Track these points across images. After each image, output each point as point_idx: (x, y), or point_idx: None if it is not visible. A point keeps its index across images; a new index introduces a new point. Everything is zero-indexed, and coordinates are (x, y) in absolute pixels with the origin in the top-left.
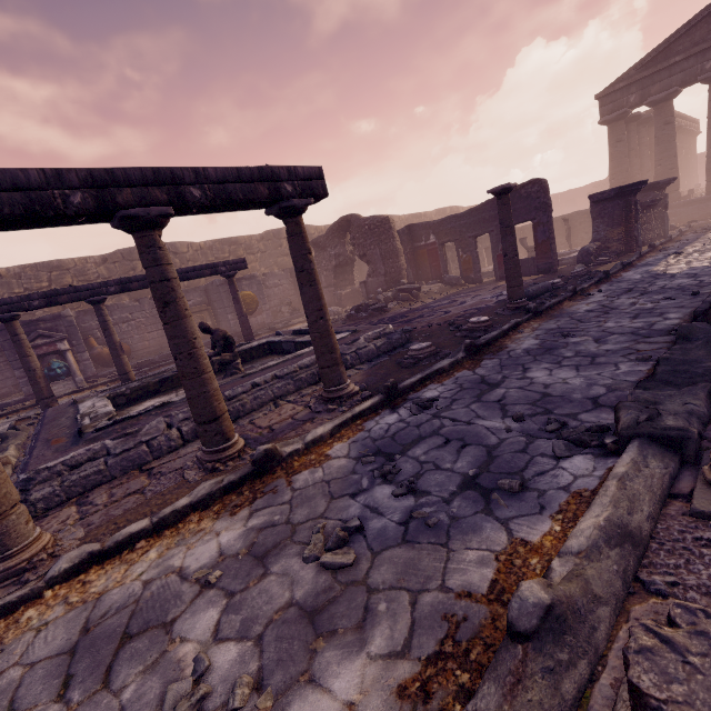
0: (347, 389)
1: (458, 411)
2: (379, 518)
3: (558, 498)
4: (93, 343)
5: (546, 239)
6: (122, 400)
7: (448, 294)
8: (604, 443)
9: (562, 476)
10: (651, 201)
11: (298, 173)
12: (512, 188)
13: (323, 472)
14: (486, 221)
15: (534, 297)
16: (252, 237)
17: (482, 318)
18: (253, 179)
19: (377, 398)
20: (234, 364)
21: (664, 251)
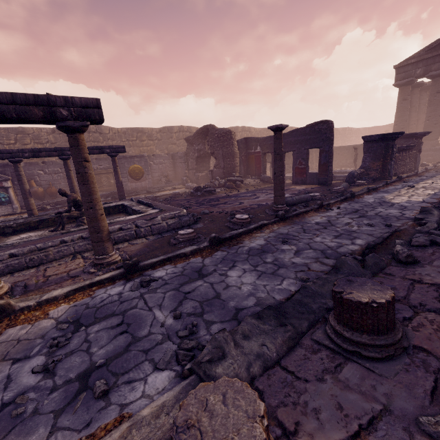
0: (108, 259)
1: (156, 295)
2: (0, 392)
3: (108, 416)
4: (33, 184)
5: (326, 162)
6: (10, 230)
7: (257, 188)
8: (185, 367)
9: (137, 390)
10: (406, 146)
11: (75, 102)
12: (284, 128)
13: (28, 330)
14: (291, 143)
15: (296, 203)
16: (153, 129)
17: (244, 216)
18: (28, 103)
19: (118, 271)
20: (81, 219)
21: (405, 183)
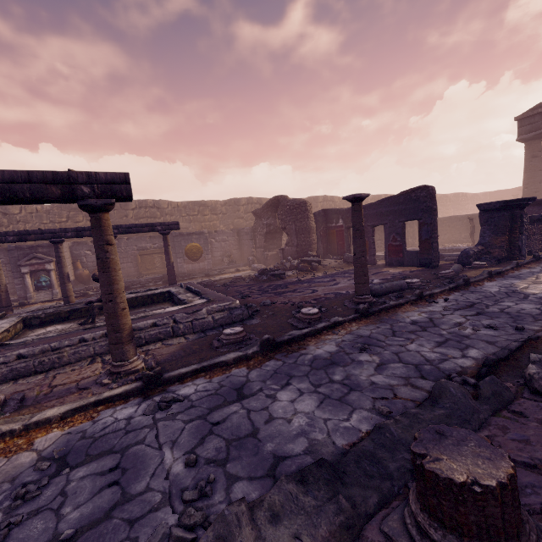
0: (127, 366)
1: (173, 425)
2: None
3: None
4: (79, 266)
5: (428, 237)
6: (37, 321)
7: (338, 271)
8: None
9: None
10: (541, 215)
11: (99, 178)
12: (364, 197)
13: (0, 467)
14: (382, 215)
15: (387, 293)
16: (218, 202)
17: (312, 310)
18: (46, 181)
19: (134, 385)
20: None
21: None
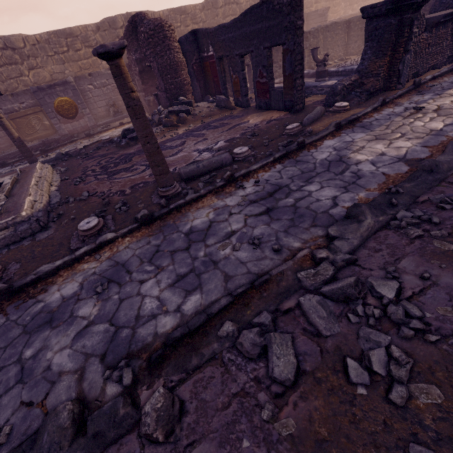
0: None
1: None
2: None
3: None
4: None
5: (292, 72)
6: None
7: (202, 125)
8: None
9: None
10: (444, 15)
11: None
12: (114, 51)
13: None
14: (247, 38)
15: (206, 172)
16: (87, 27)
17: (90, 223)
18: None
19: None
20: None
21: (420, 95)
